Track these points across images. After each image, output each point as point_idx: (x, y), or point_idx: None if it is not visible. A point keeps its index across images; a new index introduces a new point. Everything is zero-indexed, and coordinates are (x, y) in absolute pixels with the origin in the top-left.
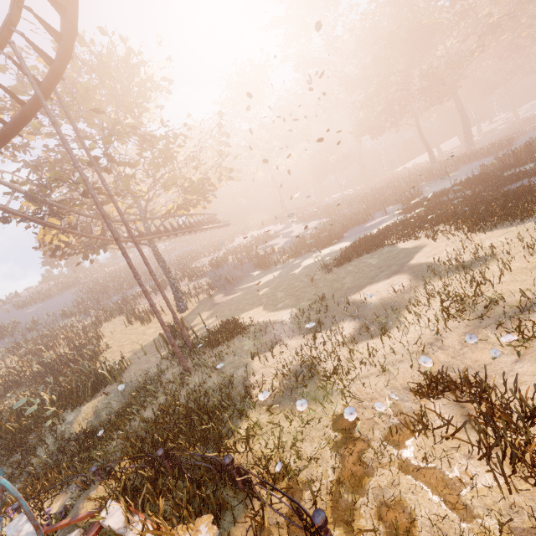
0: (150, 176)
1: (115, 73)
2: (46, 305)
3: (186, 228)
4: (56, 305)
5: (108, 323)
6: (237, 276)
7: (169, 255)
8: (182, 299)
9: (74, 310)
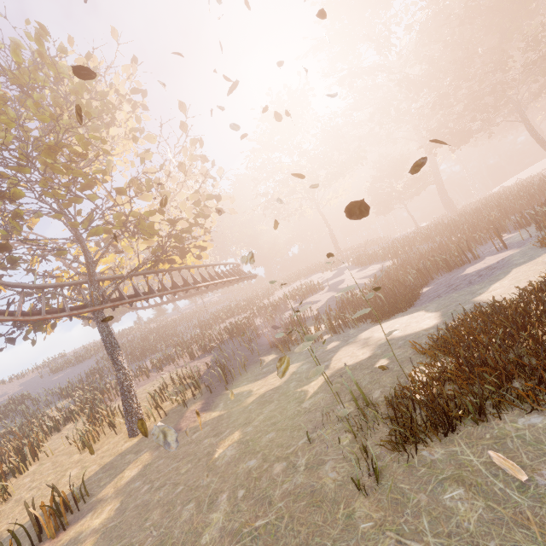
0: (61, 214)
1: (37, 77)
2: (71, 371)
3: (174, 287)
4: (76, 373)
5: (72, 424)
6: (241, 361)
7: (207, 310)
8: (133, 411)
9: (71, 388)
